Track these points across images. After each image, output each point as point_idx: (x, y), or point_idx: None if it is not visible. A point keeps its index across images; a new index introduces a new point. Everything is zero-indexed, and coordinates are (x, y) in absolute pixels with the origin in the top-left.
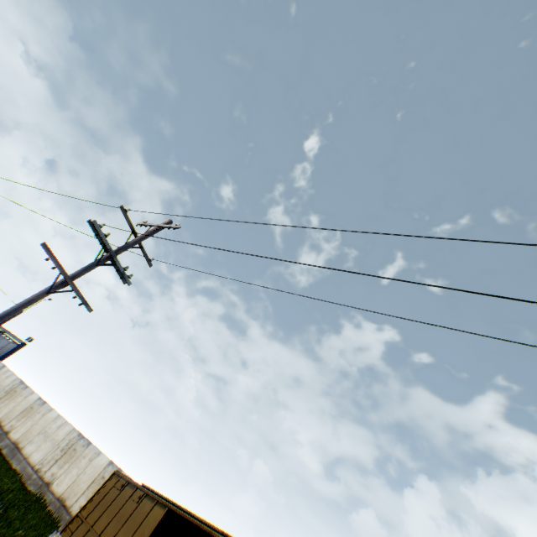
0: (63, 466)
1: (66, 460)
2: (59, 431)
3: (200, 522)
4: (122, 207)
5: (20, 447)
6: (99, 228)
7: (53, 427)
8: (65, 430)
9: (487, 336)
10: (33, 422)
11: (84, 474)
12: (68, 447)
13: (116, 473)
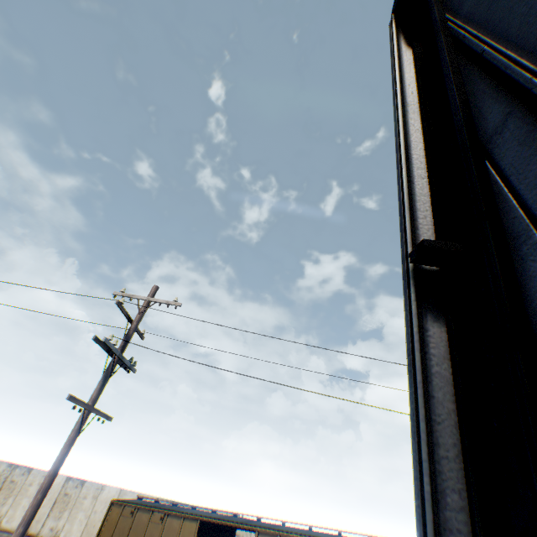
0: (6, 503)
1: (6, 495)
2: None
3: (238, 523)
4: (118, 303)
5: None
6: (109, 343)
7: None
8: None
9: None
10: None
11: None
12: (1, 483)
13: (114, 502)
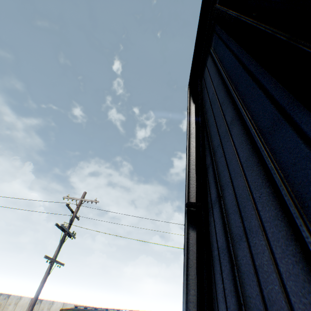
0: None
1: None
2: None
3: None
4: (67, 204)
5: None
6: (63, 226)
7: None
8: None
9: None
10: None
11: None
12: None
13: (62, 310)
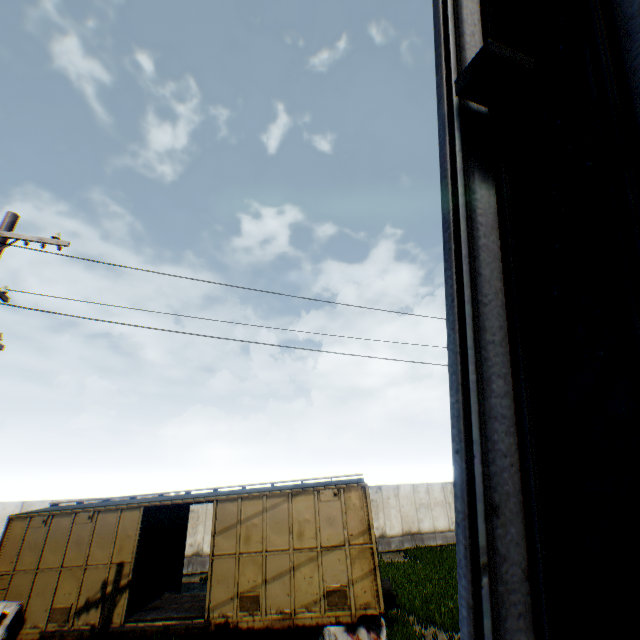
0: None
1: None
2: None
3: (193, 499)
4: None
5: None
6: None
7: None
8: None
9: (405, 343)
10: None
11: None
12: None
13: (15, 518)
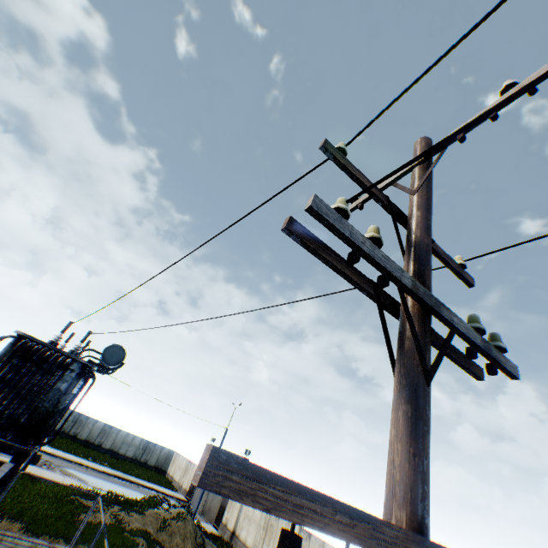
0: None
1: None
2: None
3: None
4: (325, 146)
5: None
6: (341, 225)
7: None
8: None
9: None
10: None
11: None
12: None
13: None
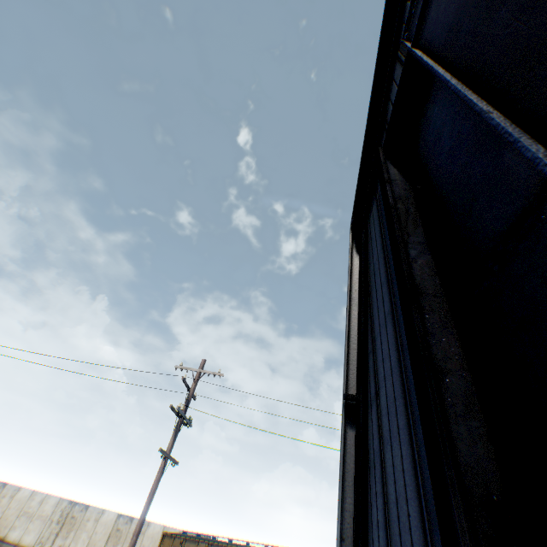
0: (68, 536)
1: (69, 529)
2: (43, 507)
3: None
4: (183, 379)
5: (1, 537)
6: (179, 409)
7: (33, 505)
8: (51, 503)
9: None
10: (3, 508)
11: (96, 534)
12: (64, 518)
13: (165, 534)
